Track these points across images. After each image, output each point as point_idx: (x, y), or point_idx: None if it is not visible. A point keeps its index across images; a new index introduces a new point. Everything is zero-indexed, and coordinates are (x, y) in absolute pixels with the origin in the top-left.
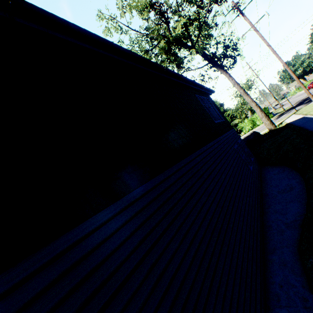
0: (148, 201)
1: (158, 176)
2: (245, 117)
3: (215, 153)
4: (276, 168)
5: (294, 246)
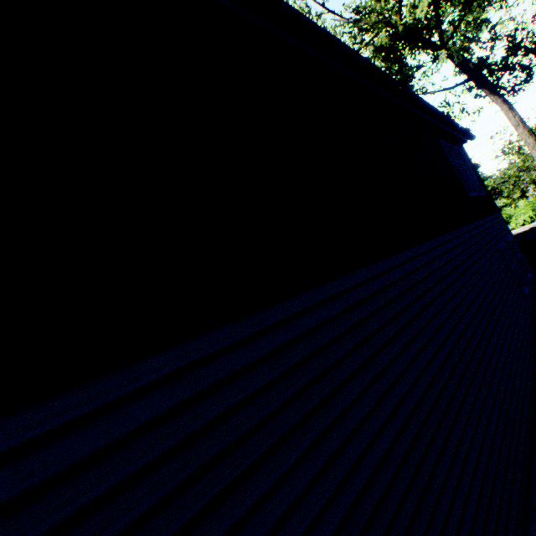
0: (370, 292)
1: (382, 261)
2: (520, 196)
3: (466, 248)
4: None
5: None
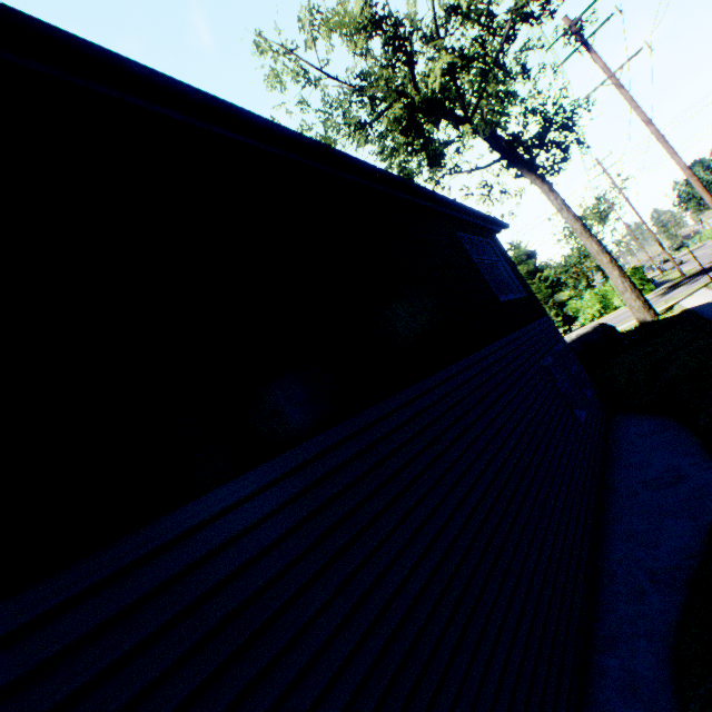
0: (270, 507)
1: (313, 439)
2: (586, 285)
3: (488, 378)
4: (645, 420)
5: (664, 640)
